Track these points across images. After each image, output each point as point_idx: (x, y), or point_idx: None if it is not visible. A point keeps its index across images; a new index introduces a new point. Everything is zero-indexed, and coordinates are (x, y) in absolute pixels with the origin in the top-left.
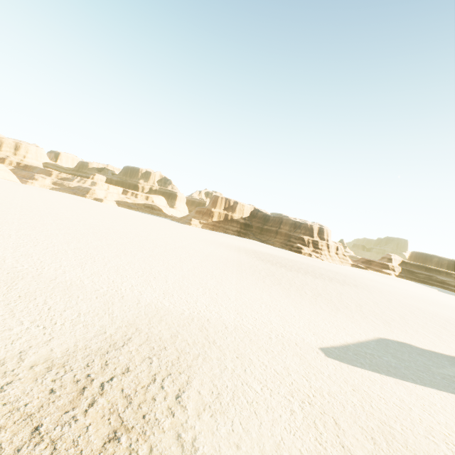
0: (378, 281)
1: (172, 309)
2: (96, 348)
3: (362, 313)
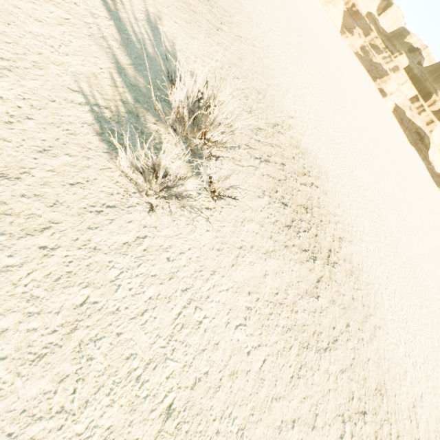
0: None
1: None
2: None
3: None
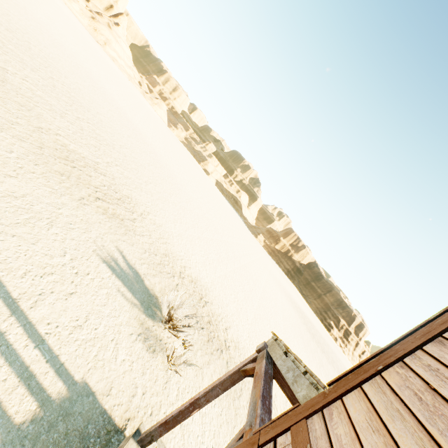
0: None
1: None
2: None
3: None
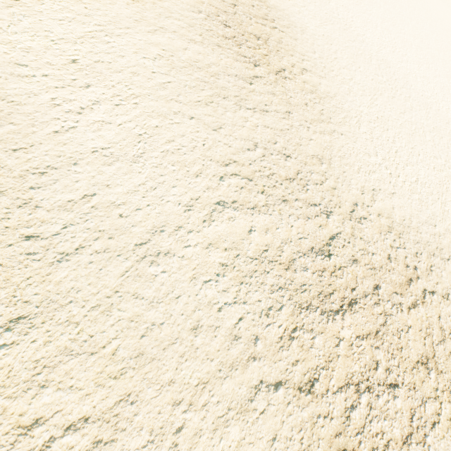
0: None
1: None
2: (425, 238)
3: None
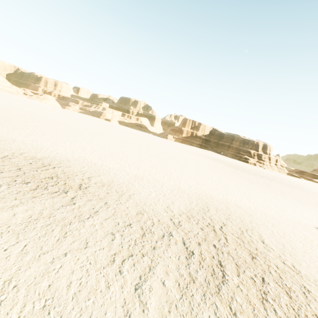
0: (313, 187)
1: (211, 192)
2: (197, 209)
3: None
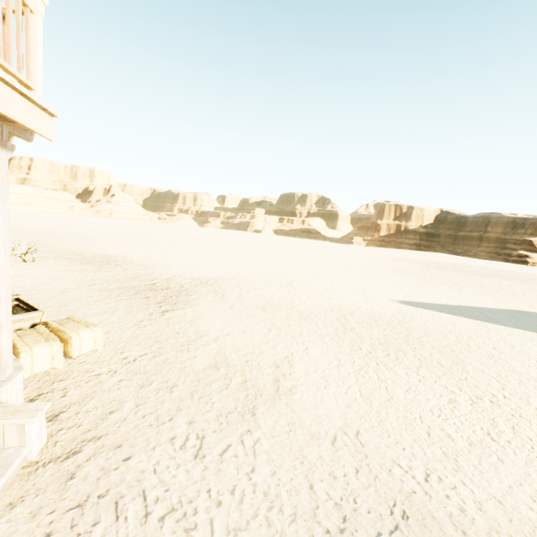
0: None
1: (273, 275)
2: (215, 278)
3: (534, 301)
